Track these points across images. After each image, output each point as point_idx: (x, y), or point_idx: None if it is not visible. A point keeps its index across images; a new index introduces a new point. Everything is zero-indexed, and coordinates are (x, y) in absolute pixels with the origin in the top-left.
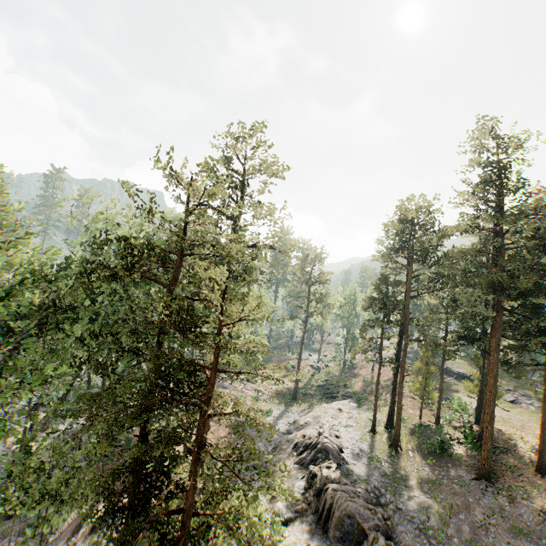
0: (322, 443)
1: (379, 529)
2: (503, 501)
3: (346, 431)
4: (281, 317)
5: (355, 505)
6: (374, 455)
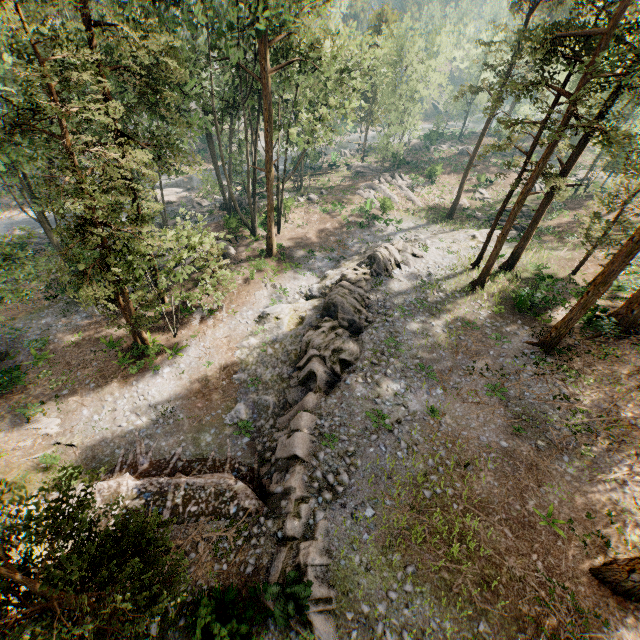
0: (375, 251)
1: (354, 324)
2: (531, 370)
3: (442, 256)
4: (460, 90)
5: (341, 300)
6: (439, 283)
